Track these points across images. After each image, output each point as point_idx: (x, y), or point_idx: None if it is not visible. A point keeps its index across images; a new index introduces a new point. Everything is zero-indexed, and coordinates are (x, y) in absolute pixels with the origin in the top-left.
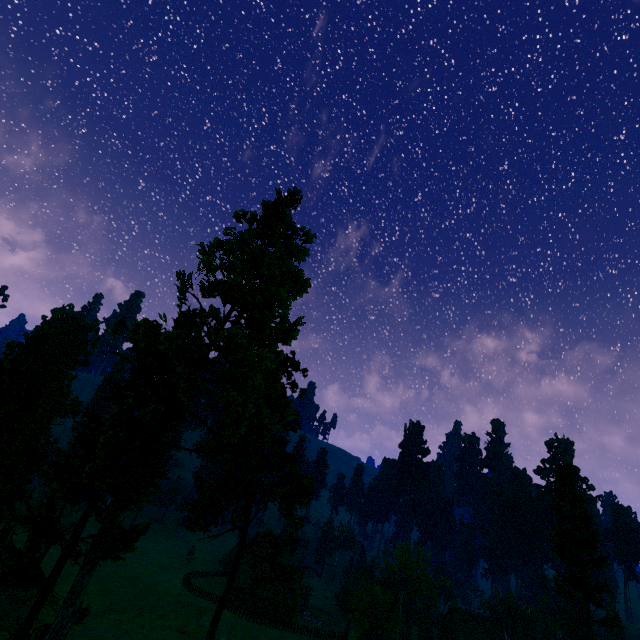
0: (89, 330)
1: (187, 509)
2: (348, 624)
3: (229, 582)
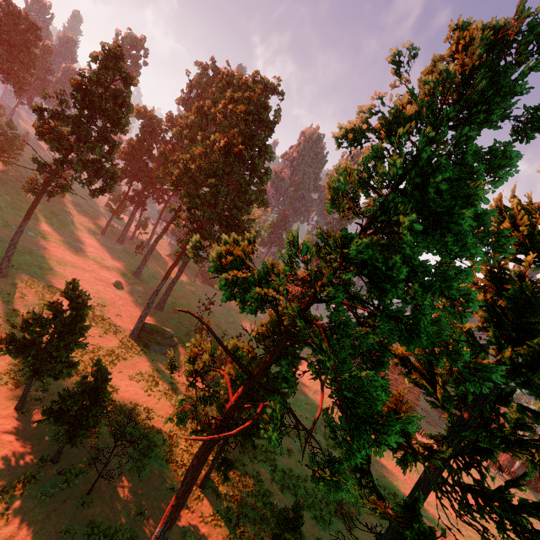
0: (272, 92)
1: None
2: None
3: None
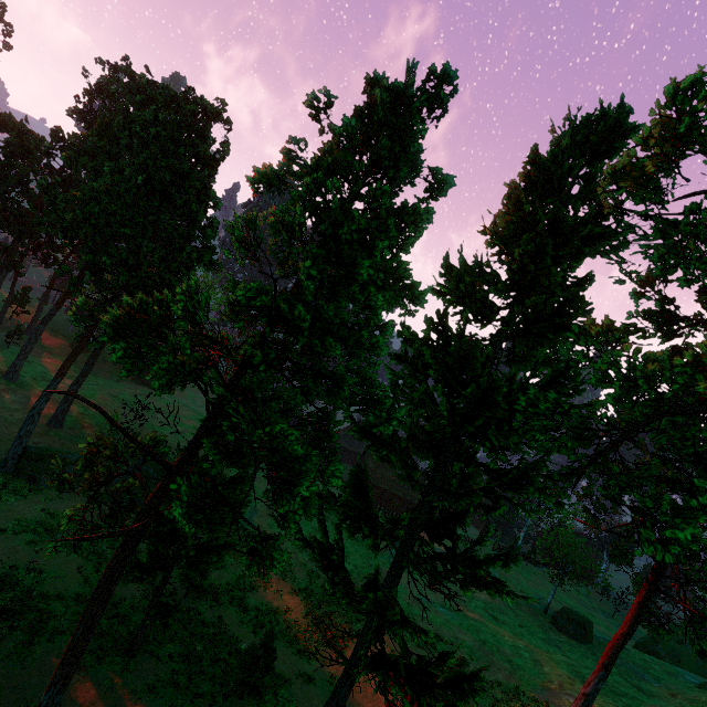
0: (215, 119)
1: (589, 520)
2: (481, 533)
3: (635, 625)
